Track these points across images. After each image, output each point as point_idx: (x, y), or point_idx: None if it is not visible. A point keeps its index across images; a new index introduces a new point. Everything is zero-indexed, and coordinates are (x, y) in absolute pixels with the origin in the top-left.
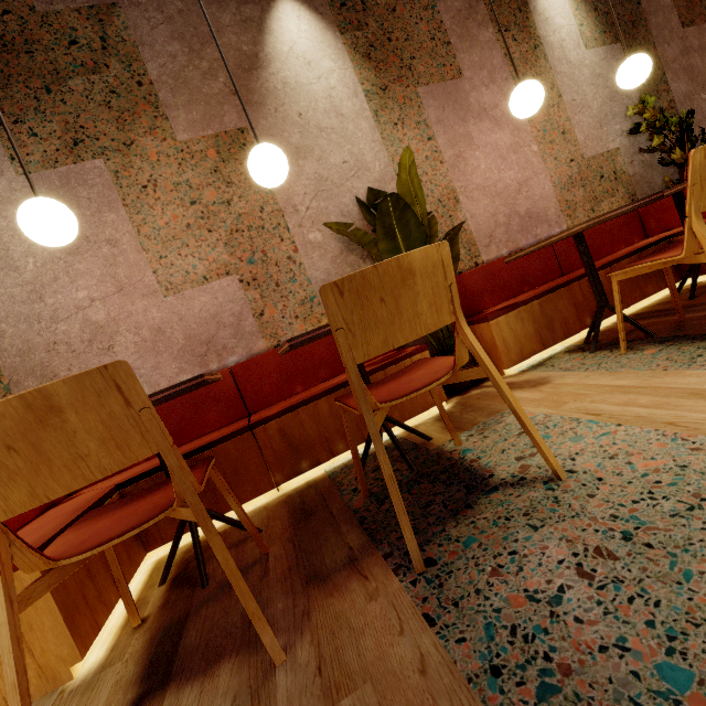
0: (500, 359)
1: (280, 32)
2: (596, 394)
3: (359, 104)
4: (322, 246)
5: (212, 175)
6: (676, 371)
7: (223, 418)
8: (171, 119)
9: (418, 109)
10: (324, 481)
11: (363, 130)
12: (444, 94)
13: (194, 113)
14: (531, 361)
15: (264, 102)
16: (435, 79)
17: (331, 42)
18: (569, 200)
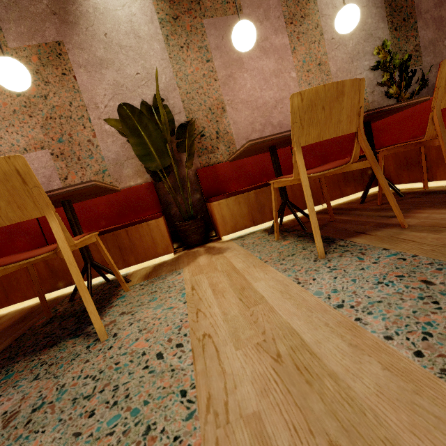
0: (219, 228)
1: None
2: (219, 271)
3: (153, 29)
4: (115, 135)
5: (34, 76)
6: (267, 264)
7: (28, 245)
8: (4, 30)
9: (202, 37)
10: (62, 298)
11: (155, 50)
12: (224, 26)
13: (22, 26)
14: (244, 232)
15: (77, 22)
16: (218, 13)
17: None
18: None
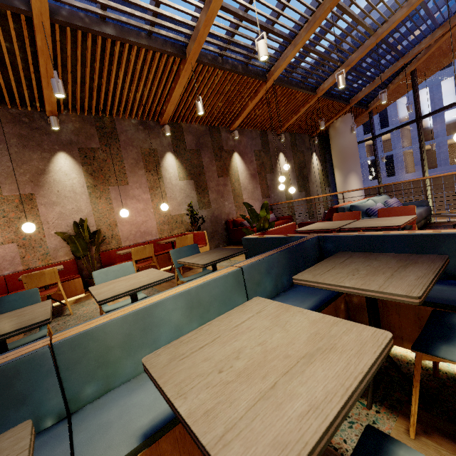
0: None
1: (57, 163)
2: None
3: (84, 190)
4: (56, 236)
5: (15, 208)
6: None
7: None
8: (2, 188)
9: (108, 194)
10: None
11: (83, 198)
12: (120, 189)
13: (13, 186)
14: None
15: (44, 185)
16: (117, 184)
17: (77, 168)
18: (162, 228)
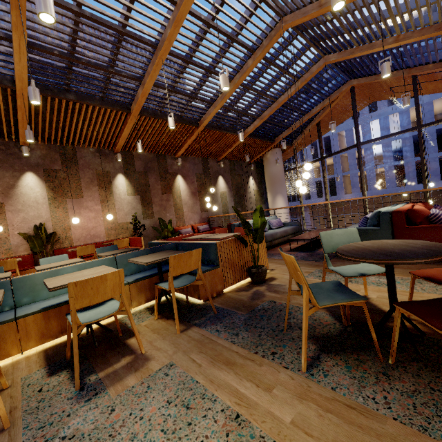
0: None
1: (25, 180)
2: None
3: (45, 201)
4: (19, 235)
5: None
6: None
7: None
8: None
9: (65, 204)
10: None
11: (44, 207)
12: (75, 201)
13: None
14: None
15: (12, 196)
16: (74, 197)
17: (41, 184)
18: (109, 233)
